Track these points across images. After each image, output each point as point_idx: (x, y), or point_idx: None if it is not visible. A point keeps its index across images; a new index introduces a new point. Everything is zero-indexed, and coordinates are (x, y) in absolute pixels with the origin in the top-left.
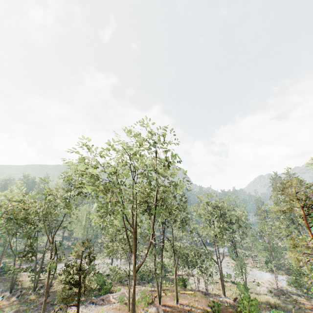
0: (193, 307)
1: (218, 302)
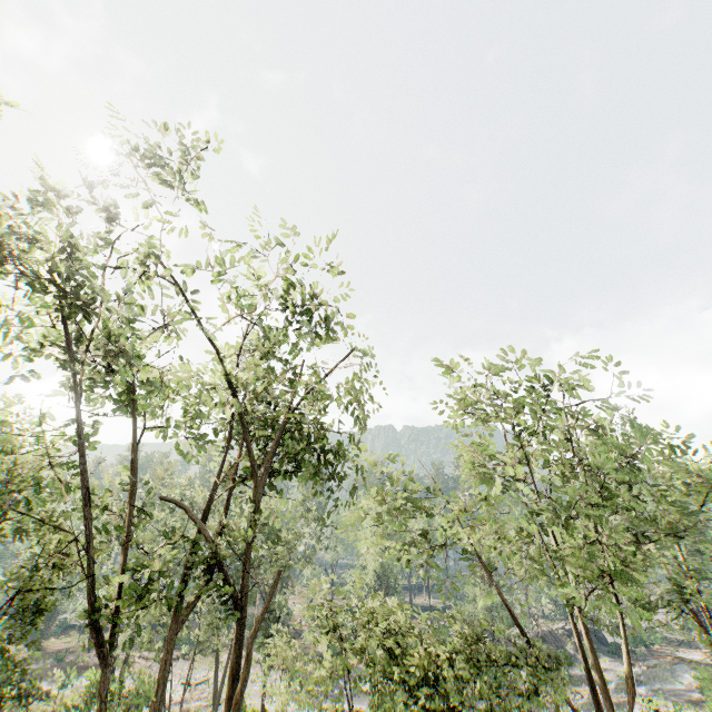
0: None
1: None
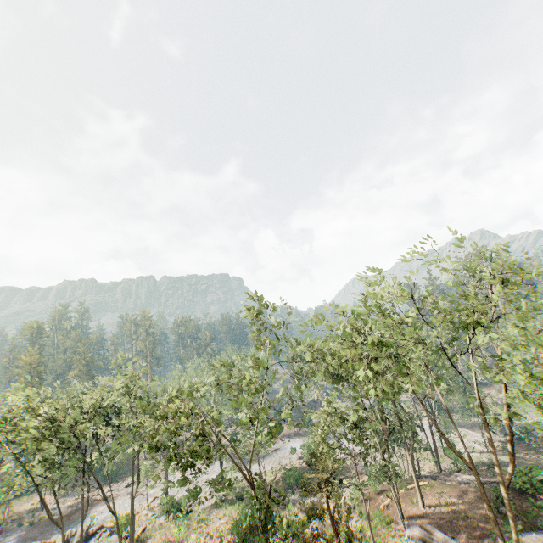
0: (450, 505)
1: (462, 485)
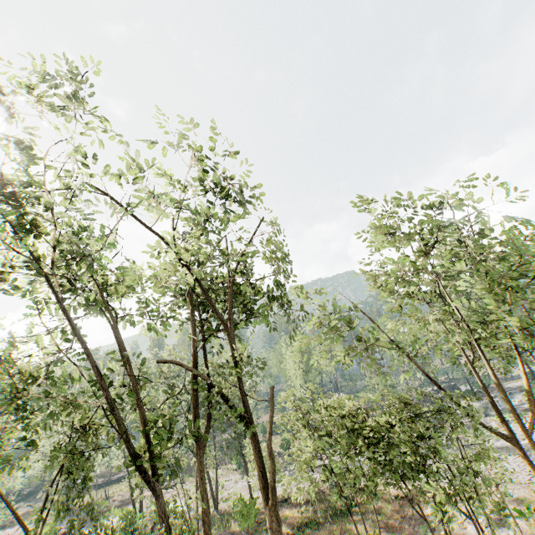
0: None
1: None
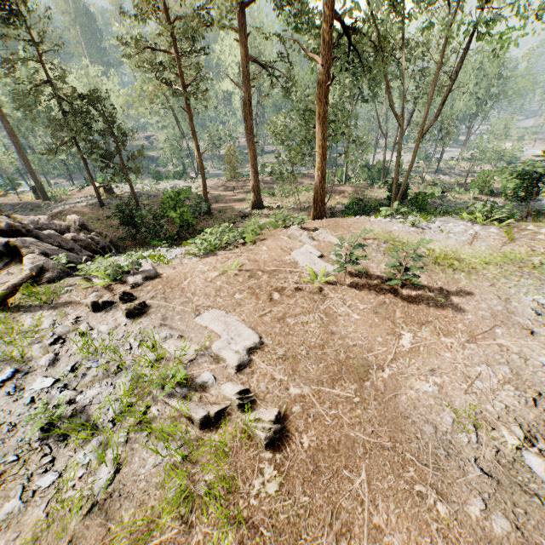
0: None
1: None
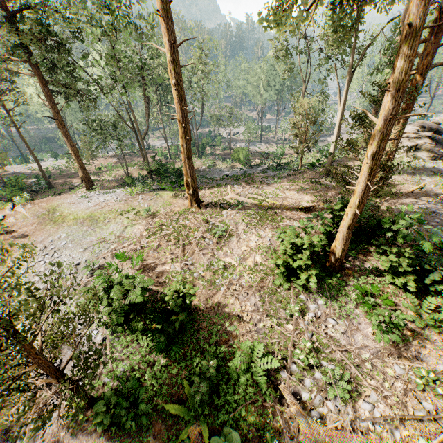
0: None
1: None
